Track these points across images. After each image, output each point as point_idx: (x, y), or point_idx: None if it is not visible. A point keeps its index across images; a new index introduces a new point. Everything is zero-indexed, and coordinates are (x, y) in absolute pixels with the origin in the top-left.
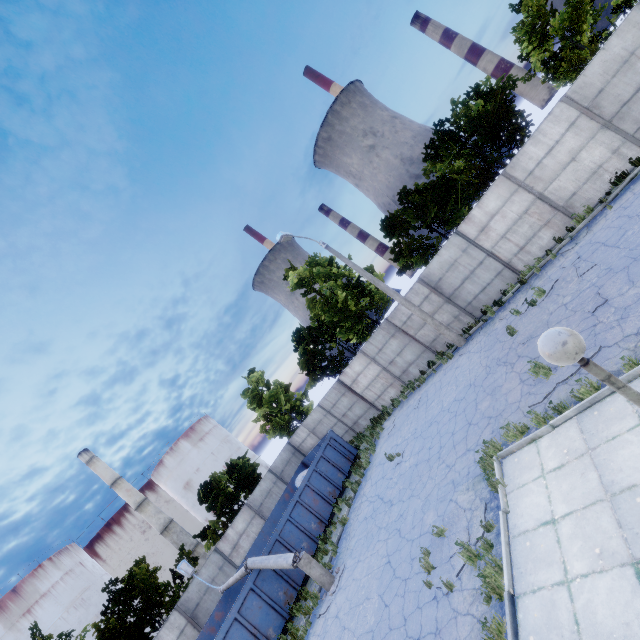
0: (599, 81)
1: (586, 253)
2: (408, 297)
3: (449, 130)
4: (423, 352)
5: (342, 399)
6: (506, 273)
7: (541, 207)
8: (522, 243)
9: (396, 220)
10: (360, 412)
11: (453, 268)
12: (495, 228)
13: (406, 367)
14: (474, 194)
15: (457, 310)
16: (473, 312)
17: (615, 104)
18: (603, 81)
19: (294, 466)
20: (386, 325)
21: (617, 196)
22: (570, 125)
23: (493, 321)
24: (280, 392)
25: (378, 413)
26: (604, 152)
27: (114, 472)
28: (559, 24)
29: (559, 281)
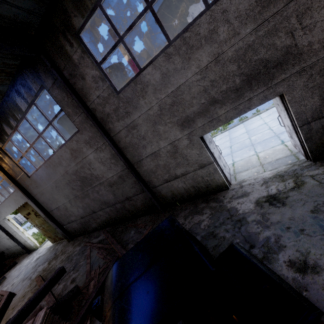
0: None
1: None
2: None
3: None
4: None
5: None
6: None
7: None
8: None
9: None
10: None
11: None
12: None
13: None
14: None
15: None
16: None
17: None
18: None
19: None
20: None
21: None
22: None
23: None
24: None
25: None
26: None
27: None
28: None
29: None
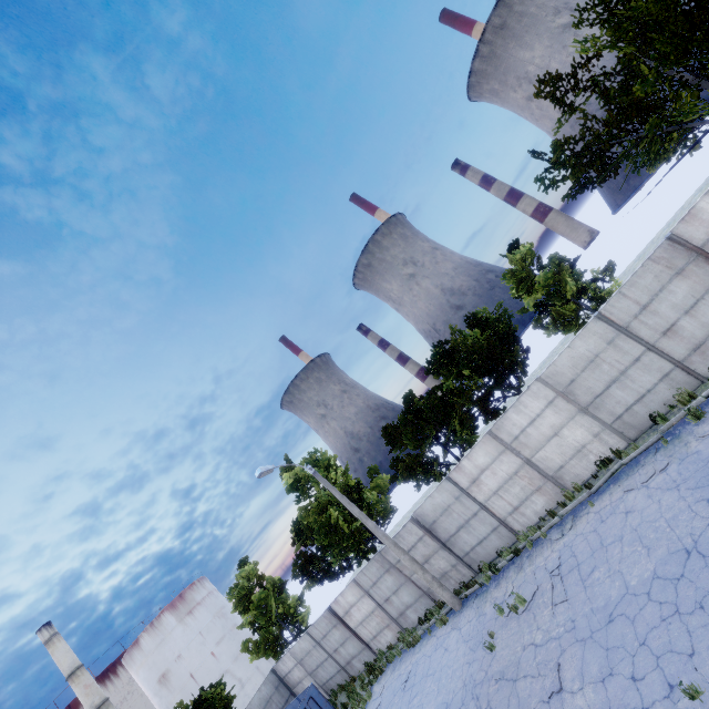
0: (570, 372)
1: (565, 565)
2: (401, 534)
3: (448, 353)
4: (421, 596)
5: (333, 631)
6: (502, 530)
7: (530, 472)
8: (515, 503)
9: (396, 433)
10: (354, 651)
11: (447, 513)
12: (486, 482)
13: (403, 609)
14: (475, 418)
15: (454, 559)
16: (472, 564)
17: (588, 394)
18: (573, 373)
19: (275, 708)
20: (380, 557)
21: (600, 488)
22: (549, 403)
23: (486, 594)
24: (271, 595)
25: (374, 656)
26: (585, 434)
27: (75, 658)
28: (544, 281)
29: (539, 592)
